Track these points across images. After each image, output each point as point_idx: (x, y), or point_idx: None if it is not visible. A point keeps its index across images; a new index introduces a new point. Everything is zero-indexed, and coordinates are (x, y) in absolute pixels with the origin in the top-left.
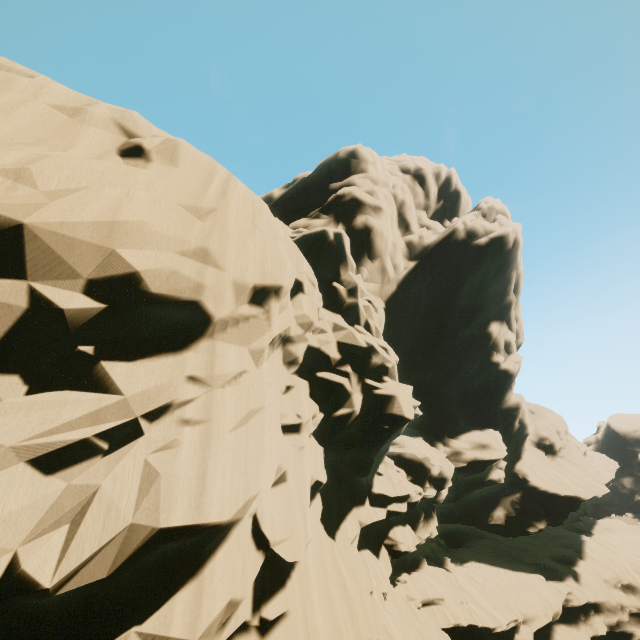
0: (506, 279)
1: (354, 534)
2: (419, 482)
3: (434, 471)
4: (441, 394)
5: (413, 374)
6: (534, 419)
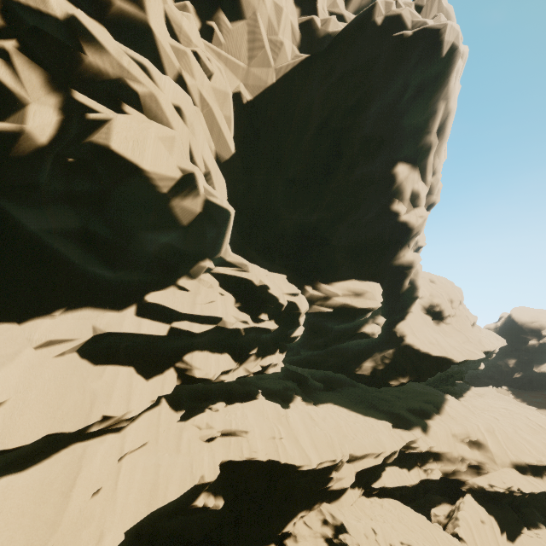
0: (430, 110)
1: (48, 335)
2: (252, 312)
3: (278, 305)
4: (325, 239)
5: (296, 211)
6: (432, 287)
